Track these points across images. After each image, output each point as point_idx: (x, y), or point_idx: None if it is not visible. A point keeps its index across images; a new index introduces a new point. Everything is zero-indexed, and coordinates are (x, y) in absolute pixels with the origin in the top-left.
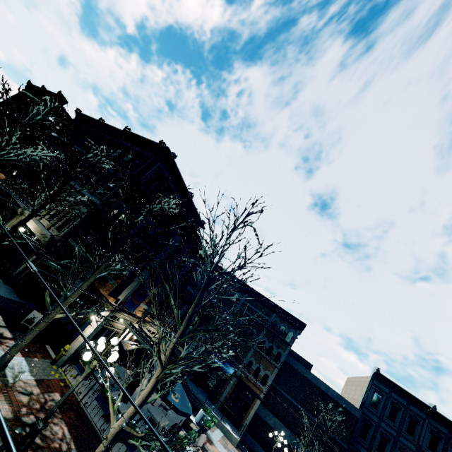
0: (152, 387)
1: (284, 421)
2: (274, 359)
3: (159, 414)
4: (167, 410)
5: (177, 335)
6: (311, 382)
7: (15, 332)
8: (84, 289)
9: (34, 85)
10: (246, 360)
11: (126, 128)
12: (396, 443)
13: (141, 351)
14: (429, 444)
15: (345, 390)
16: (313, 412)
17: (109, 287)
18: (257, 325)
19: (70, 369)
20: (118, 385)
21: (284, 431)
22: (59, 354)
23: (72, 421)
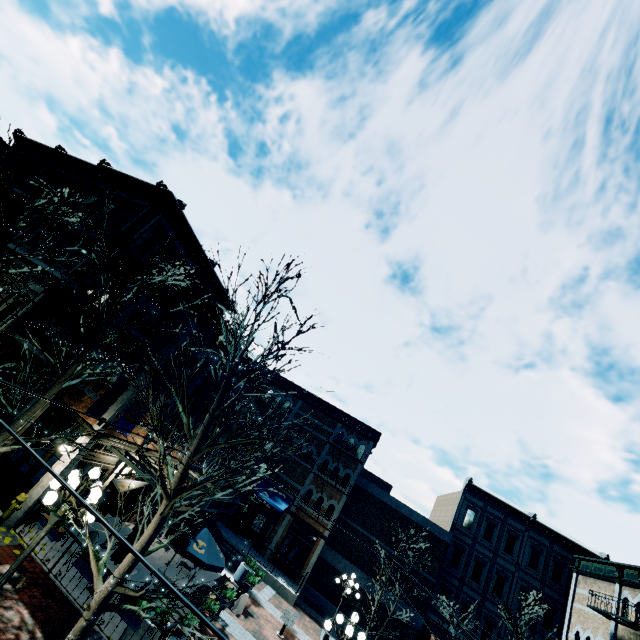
0: (156, 528)
1: (358, 563)
2: (341, 483)
3: (178, 575)
4: (190, 570)
5: (189, 453)
6: (390, 507)
7: None
8: (46, 410)
9: None
10: (304, 489)
11: (103, 163)
12: (493, 566)
13: (145, 491)
14: (530, 561)
15: (434, 513)
16: (392, 543)
17: (87, 402)
18: (317, 441)
19: (31, 529)
20: (69, 491)
21: (357, 575)
22: (9, 509)
23: (36, 601)
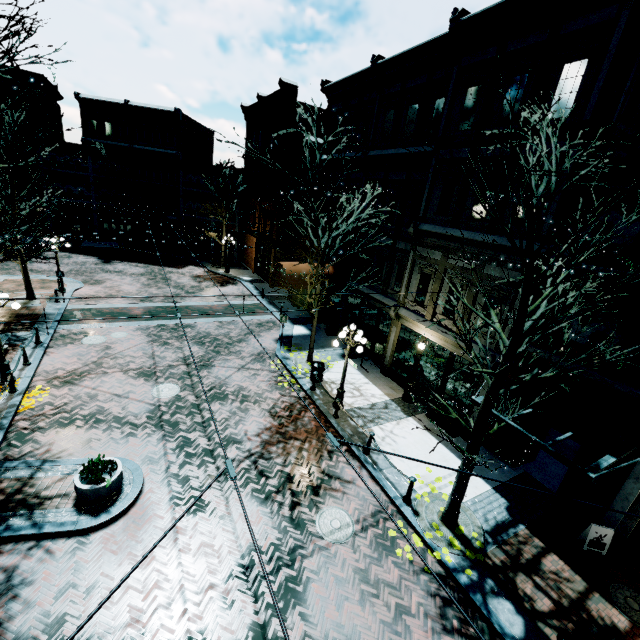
0: None
1: None
2: None
3: None
4: None
5: None
6: None
7: (614, 597)
8: None
9: (250, 106)
10: None
11: (456, 19)
12: None
13: None
14: None
15: None
16: None
17: None
18: None
19: None
20: None
21: None
22: None
23: None
